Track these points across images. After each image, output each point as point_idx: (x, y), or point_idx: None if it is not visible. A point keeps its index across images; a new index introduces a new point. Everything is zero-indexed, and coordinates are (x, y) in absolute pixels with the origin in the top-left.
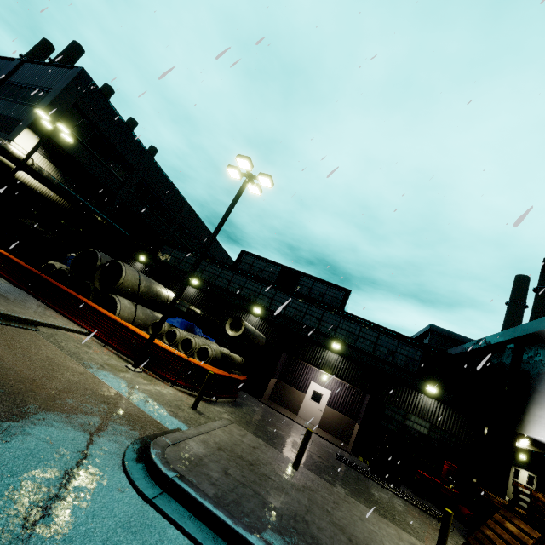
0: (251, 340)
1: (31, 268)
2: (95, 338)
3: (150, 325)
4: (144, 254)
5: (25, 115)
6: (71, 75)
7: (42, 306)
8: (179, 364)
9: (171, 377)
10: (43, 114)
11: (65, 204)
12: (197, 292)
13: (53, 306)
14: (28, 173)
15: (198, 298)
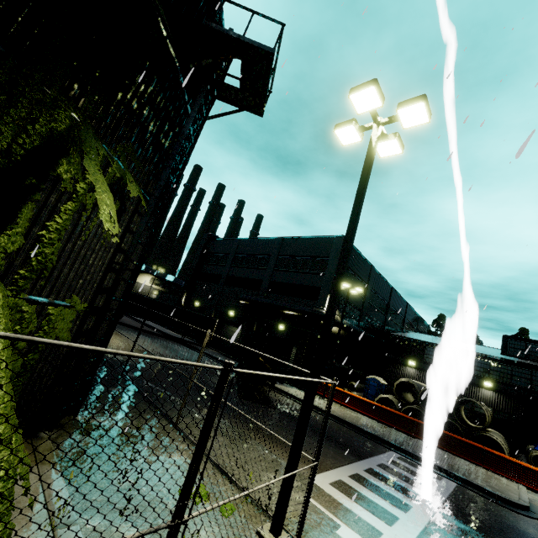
0: None
1: (411, 418)
2: (537, 494)
3: (530, 459)
4: (410, 358)
5: (316, 282)
6: (337, 243)
7: (461, 460)
8: None
9: None
10: (345, 285)
11: (343, 333)
12: (496, 394)
13: (463, 457)
14: (338, 326)
15: (501, 401)
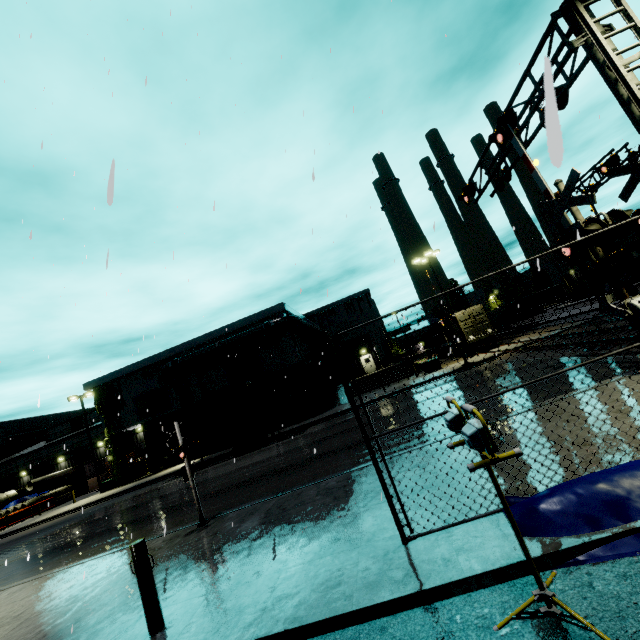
0: (52, 480)
1: None
2: None
3: None
4: None
5: None
6: None
7: None
8: (1, 522)
9: (2, 527)
10: None
11: None
12: (30, 476)
13: None
14: None
15: (32, 478)
